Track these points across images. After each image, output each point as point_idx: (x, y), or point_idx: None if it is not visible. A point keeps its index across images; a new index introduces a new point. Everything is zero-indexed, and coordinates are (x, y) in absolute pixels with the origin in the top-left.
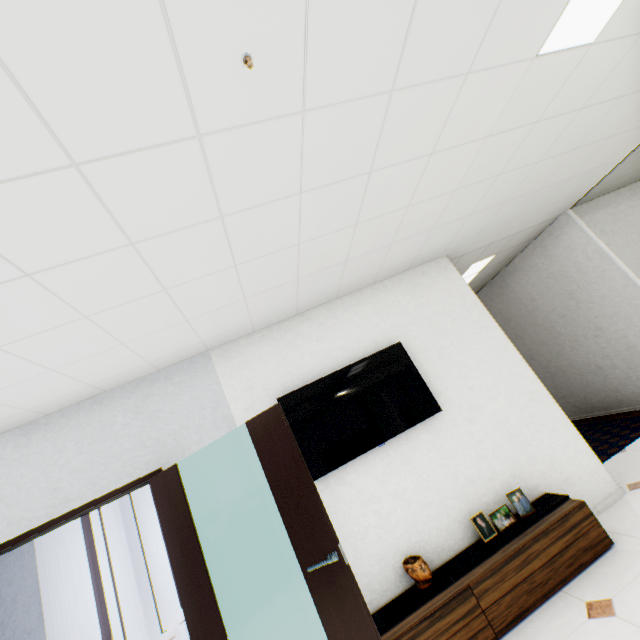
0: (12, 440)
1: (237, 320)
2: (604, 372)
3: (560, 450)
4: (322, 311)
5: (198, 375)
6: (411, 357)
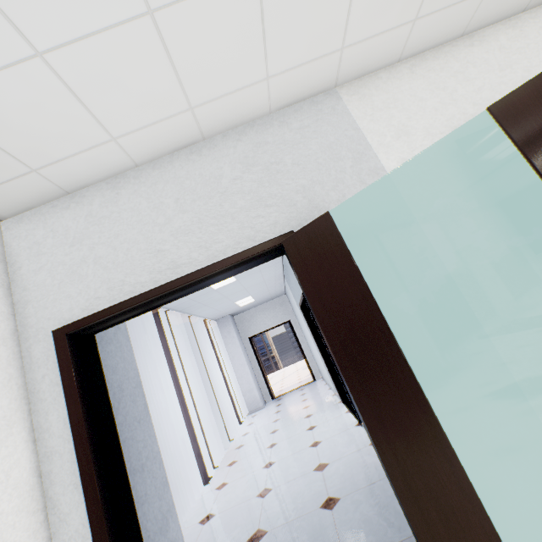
0: (98, 195)
1: None
2: None
3: None
4: (501, 30)
5: (324, 119)
6: None
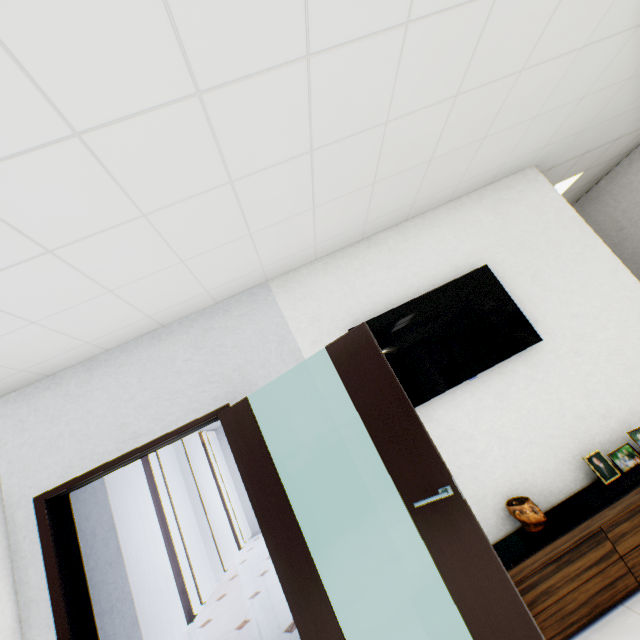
0: (75, 376)
1: (301, 241)
2: None
3: None
4: (390, 235)
5: (258, 308)
6: (499, 283)
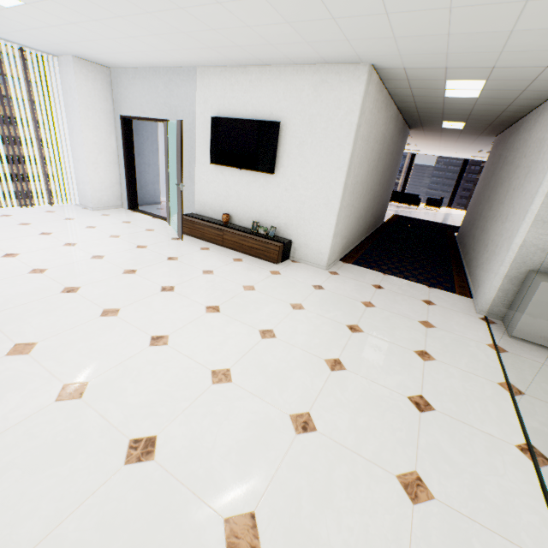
0: (131, 74)
1: (195, 58)
2: (484, 251)
3: (315, 234)
4: (256, 71)
5: (189, 81)
6: (283, 136)
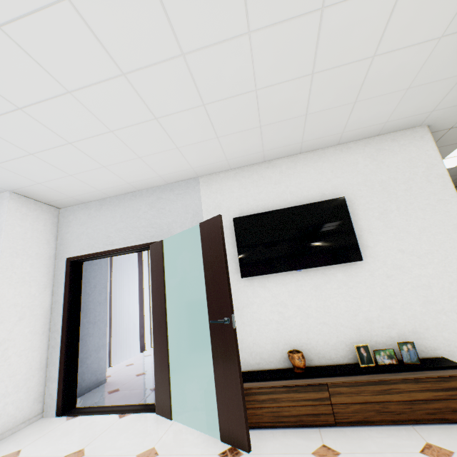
0: (94, 206)
1: (215, 156)
2: None
3: None
4: (285, 162)
5: (189, 192)
6: (351, 212)
